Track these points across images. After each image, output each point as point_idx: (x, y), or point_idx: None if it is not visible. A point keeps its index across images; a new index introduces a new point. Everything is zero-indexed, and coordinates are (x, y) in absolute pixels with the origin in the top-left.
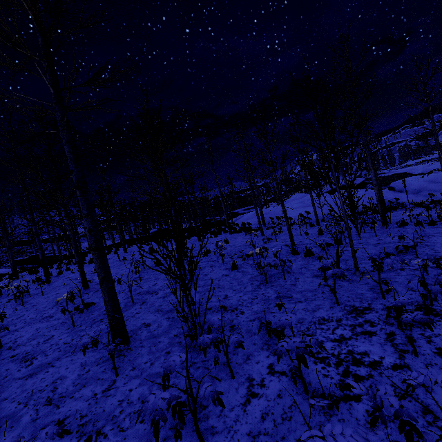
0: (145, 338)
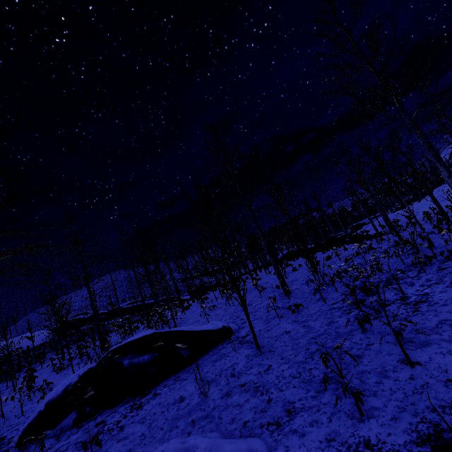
0: (297, 291)
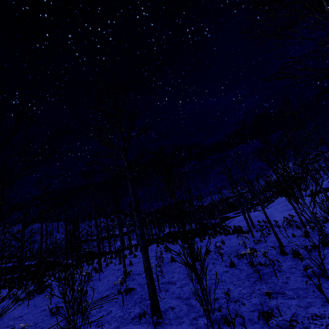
0: (172, 317)
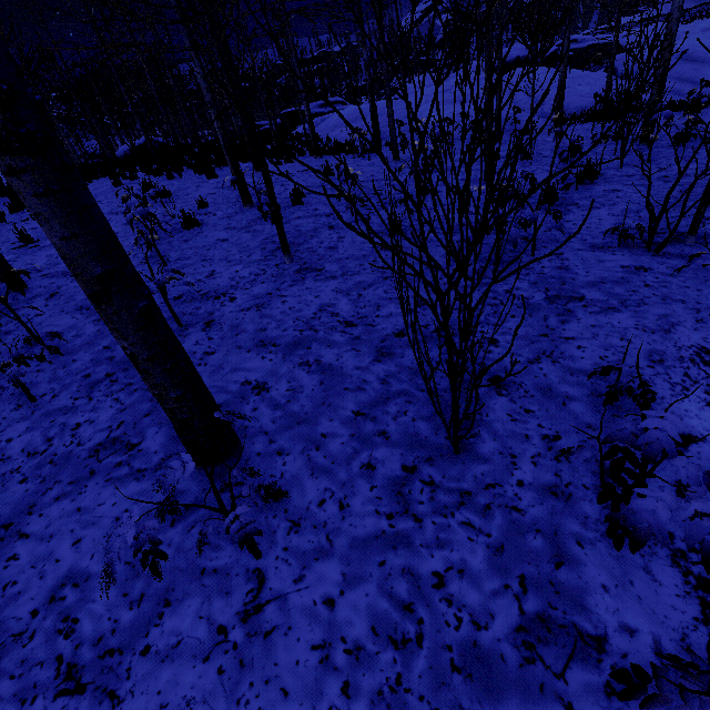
0: (274, 426)
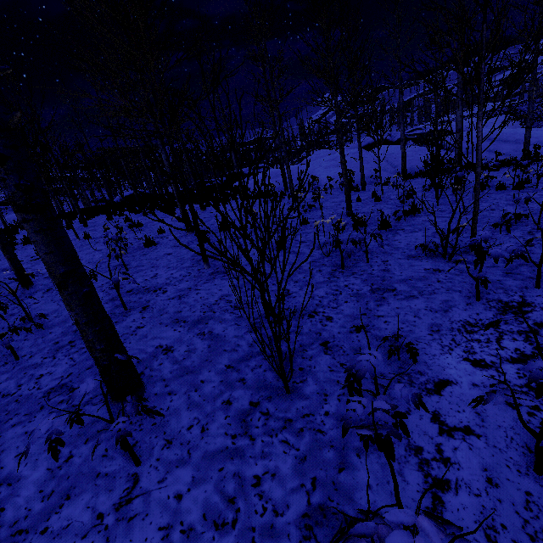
0: (171, 375)
